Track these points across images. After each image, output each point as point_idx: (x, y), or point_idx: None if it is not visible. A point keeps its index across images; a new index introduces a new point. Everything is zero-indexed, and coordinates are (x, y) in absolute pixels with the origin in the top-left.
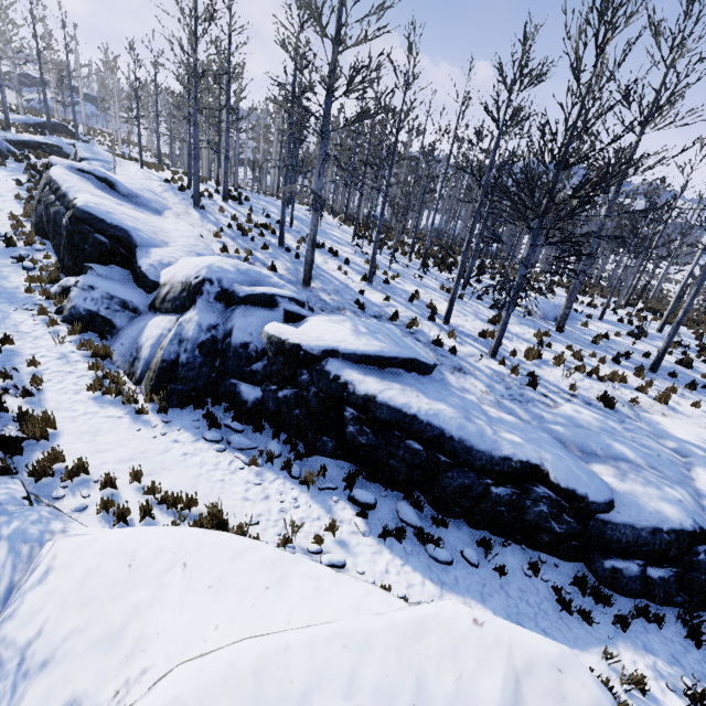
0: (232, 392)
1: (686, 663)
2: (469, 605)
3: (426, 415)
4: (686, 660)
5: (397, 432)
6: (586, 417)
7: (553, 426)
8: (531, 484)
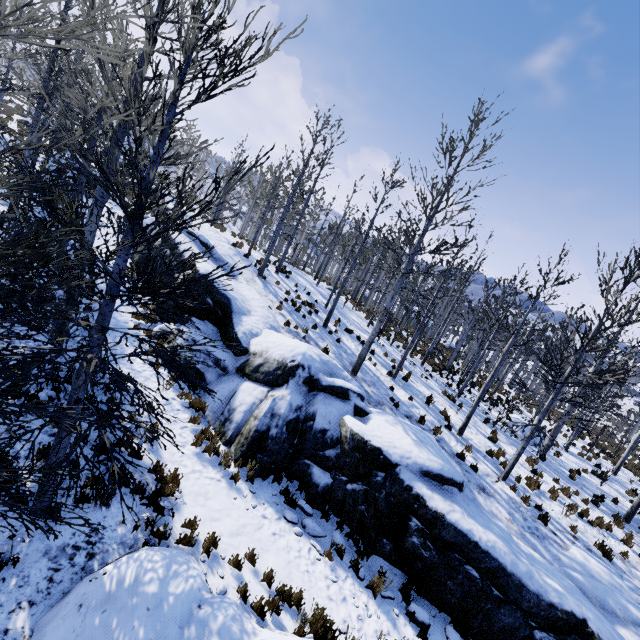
0: (304, 471)
1: None
2: None
3: (487, 546)
4: None
5: (457, 555)
6: (595, 567)
7: (572, 572)
8: (574, 639)
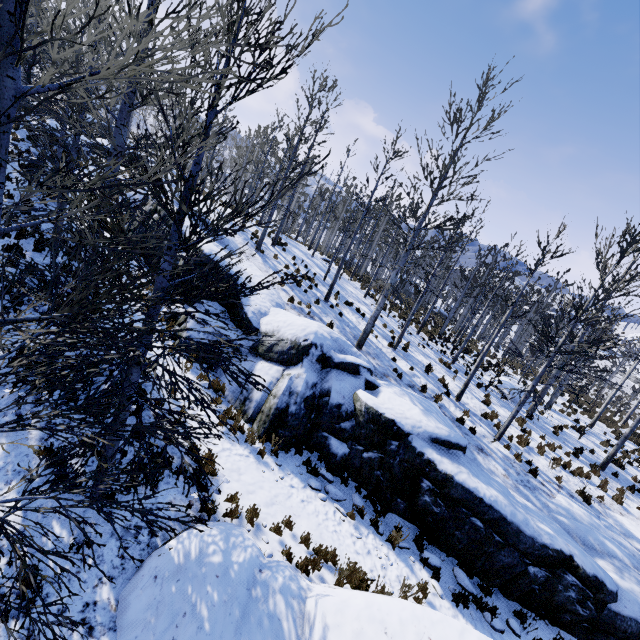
0: (322, 443)
1: None
2: None
3: (490, 500)
4: None
5: (464, 509)
6: (578, 511)
7: (559, 516)
8: (562, 572)
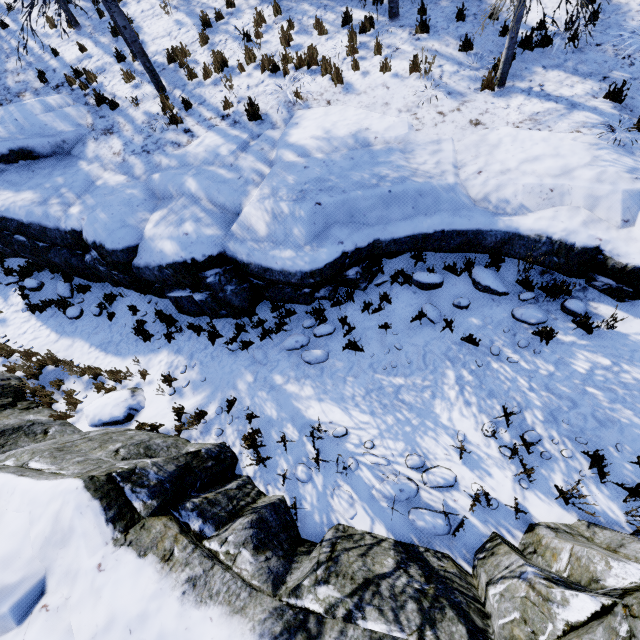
0: None
1: (197, 357)
2: (75, 343)
3: None
4: (199, 355)
5: (6, 232)
6: (199, 150)
7: (155, 175)
8: (90, 250)
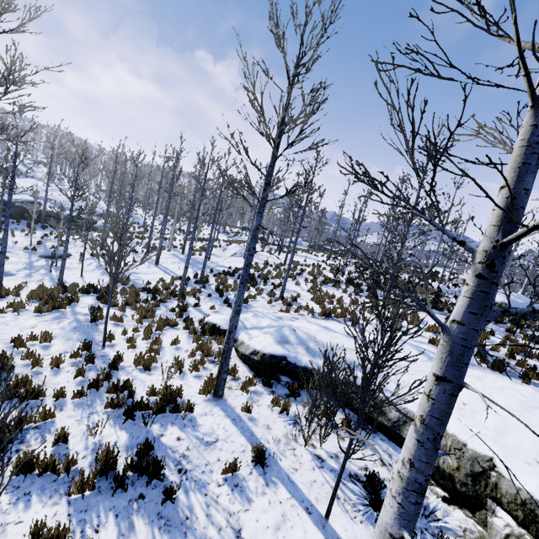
0: None
1: None
2: None
3: None
4: None
5: None
6: None
7: None
8: None
